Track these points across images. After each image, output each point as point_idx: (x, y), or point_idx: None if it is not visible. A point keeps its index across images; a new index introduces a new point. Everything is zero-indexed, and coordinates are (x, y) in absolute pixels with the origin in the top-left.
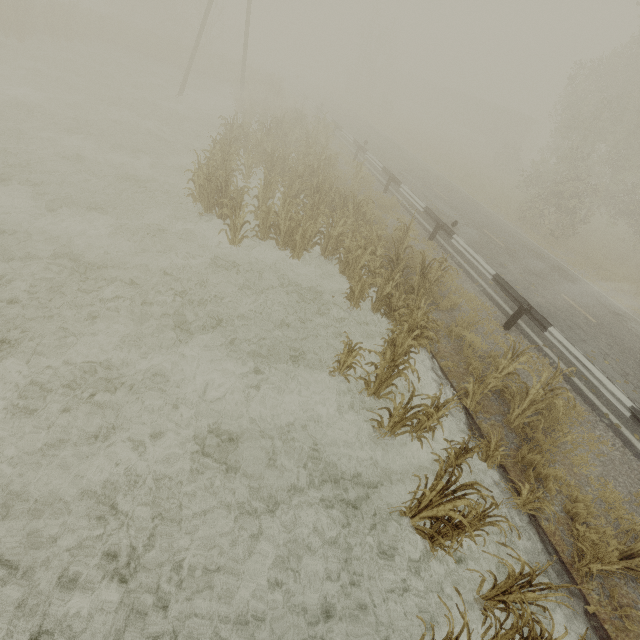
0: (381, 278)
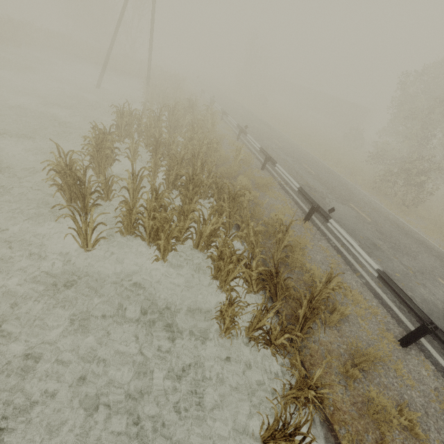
0: (257, 310)
